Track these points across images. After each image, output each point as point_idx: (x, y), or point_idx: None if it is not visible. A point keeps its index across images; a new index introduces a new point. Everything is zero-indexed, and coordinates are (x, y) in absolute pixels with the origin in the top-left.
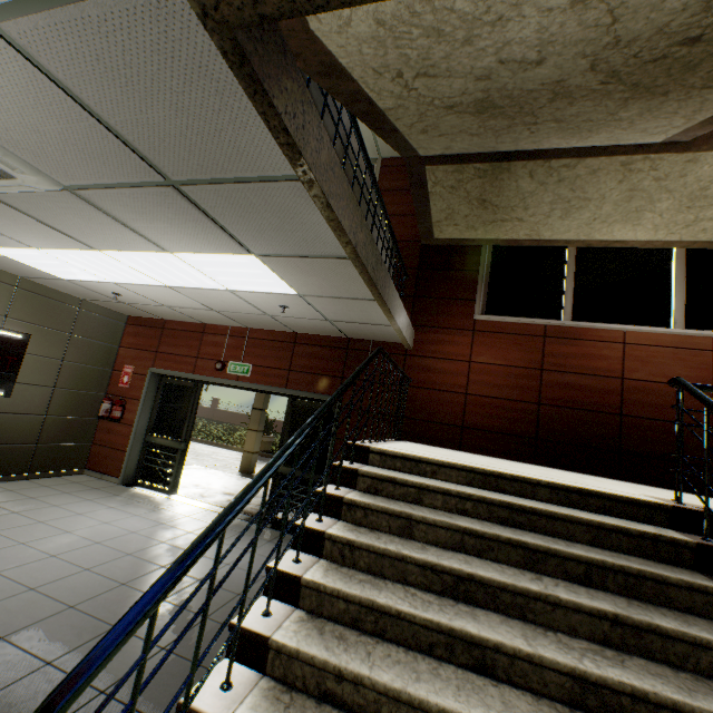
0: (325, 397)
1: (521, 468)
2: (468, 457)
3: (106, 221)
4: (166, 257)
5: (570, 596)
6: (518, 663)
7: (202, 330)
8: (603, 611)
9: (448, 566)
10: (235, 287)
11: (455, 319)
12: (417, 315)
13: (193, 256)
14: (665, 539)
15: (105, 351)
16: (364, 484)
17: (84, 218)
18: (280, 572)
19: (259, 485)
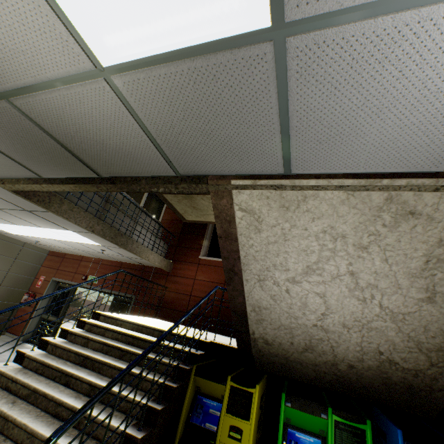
0: (128, 295)
1: (180, 328)
2: (165, 324)
3: (15, 217)
4: (44, 229)
5: (117, 363)
6: (78, 381)
7: (81, 259)
8: (121, 367)
9: (83, 353)
10: (78, 241)
11: (192, 257)
12: (176, 255)
13: (52, 229)
14: (177, 349)
15: (33, 268)
16: (87, 327)
17: (8, 216)
18: (20, 351)
19: (5, 311)
